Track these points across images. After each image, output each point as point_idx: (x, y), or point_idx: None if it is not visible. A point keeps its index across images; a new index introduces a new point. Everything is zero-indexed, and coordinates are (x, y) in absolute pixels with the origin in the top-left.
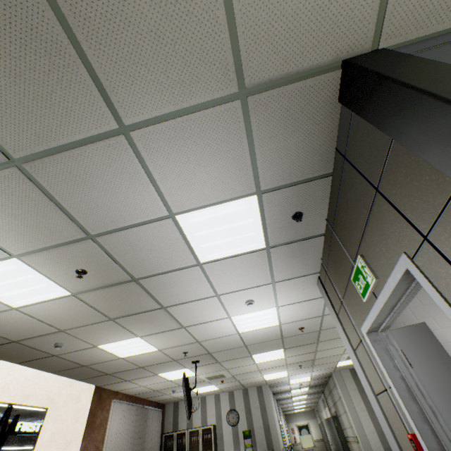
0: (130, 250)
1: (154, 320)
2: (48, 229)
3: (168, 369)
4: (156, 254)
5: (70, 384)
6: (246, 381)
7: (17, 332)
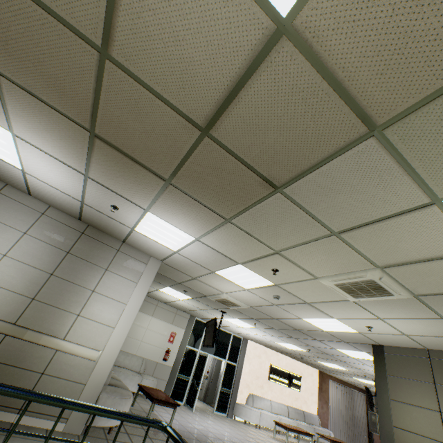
0: (323, 350)
1: (340, 362)
2: (299, 343)
3: (357, 377)
4: (333, 352)
5: (307, 367)
6: None
7: (288, 351)
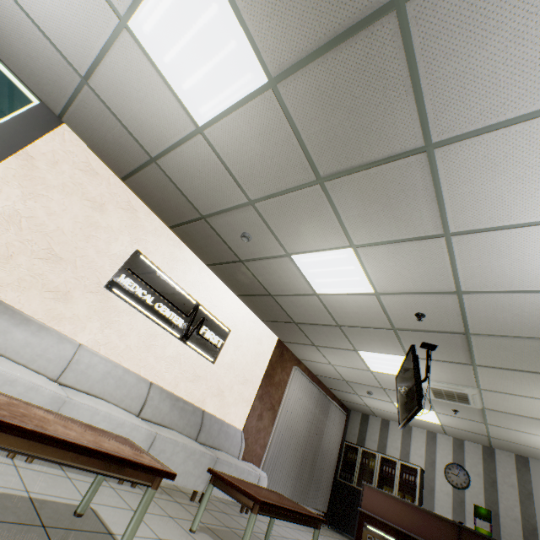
0: None
1: (393, 197)
2: None
3: (374, 346)
4: None
5: (254, 321)
6: (500, 433)
7: (204, 196)
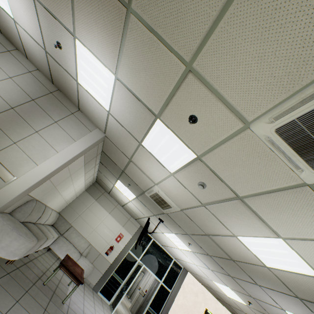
0: (267, 308)
1: None
2: (238, 288)
3: None
4: None
5: None
6: None
7: (228, 301)
